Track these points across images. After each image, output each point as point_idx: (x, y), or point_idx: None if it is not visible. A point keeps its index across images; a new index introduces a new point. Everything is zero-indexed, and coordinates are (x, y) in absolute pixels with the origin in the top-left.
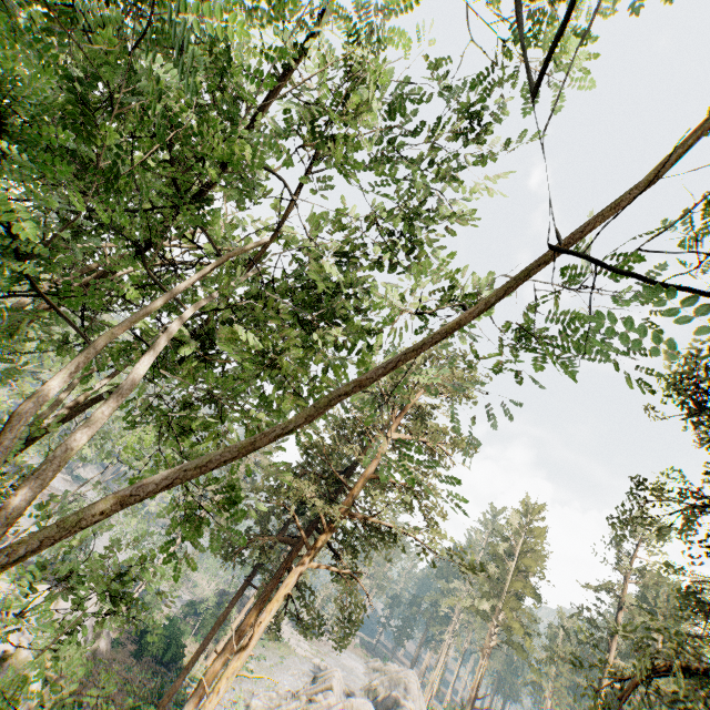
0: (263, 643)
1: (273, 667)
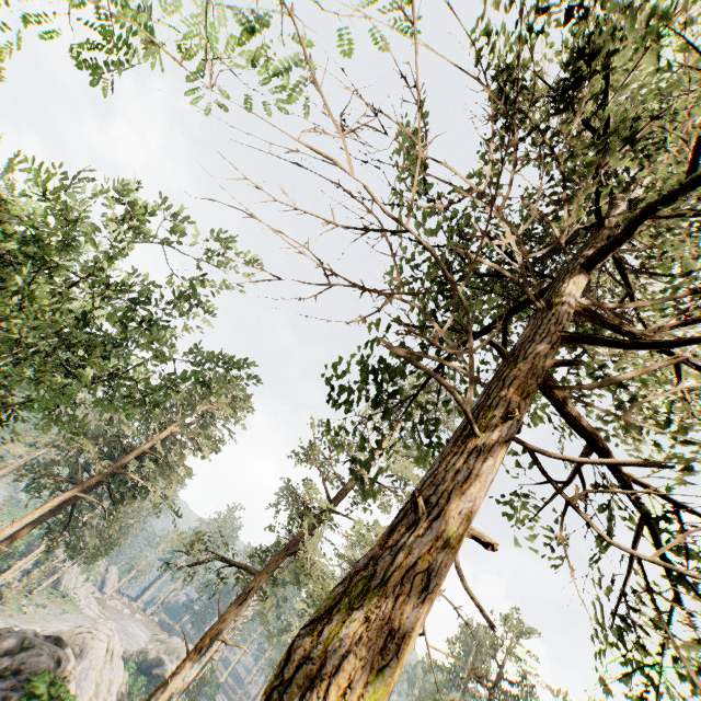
0: (50, 596)
1: (51, 616)
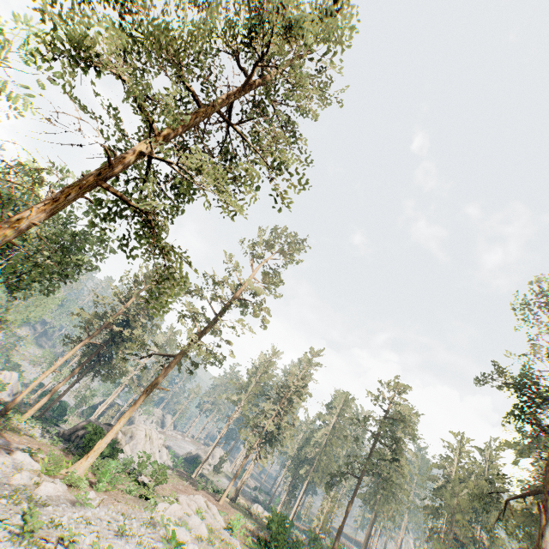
0: None
1: None
